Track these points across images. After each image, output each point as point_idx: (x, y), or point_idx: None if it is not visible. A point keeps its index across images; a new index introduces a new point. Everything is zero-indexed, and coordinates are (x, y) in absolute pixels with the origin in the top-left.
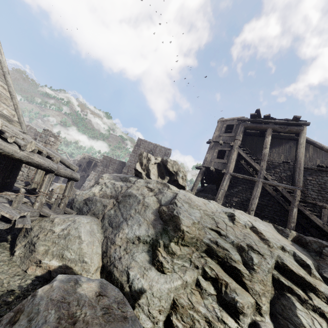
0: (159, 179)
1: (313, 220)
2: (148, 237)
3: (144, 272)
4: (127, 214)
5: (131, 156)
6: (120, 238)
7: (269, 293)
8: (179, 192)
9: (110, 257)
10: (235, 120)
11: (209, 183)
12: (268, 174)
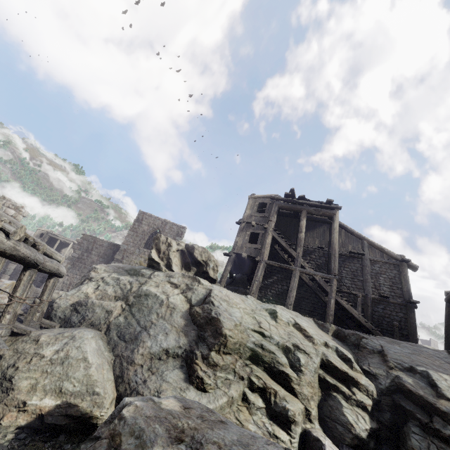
0: (183, 271)
1: (350, 310)
2: (180, 348)
3: (181, 394)
4: (147, 321)
5: (128, 235)
6: (140, 354)
7: (317, 396)
8: (213, 287)
9: (130, 382)
10: (268, 198)
11: (238, 272)
12: (305, 262)
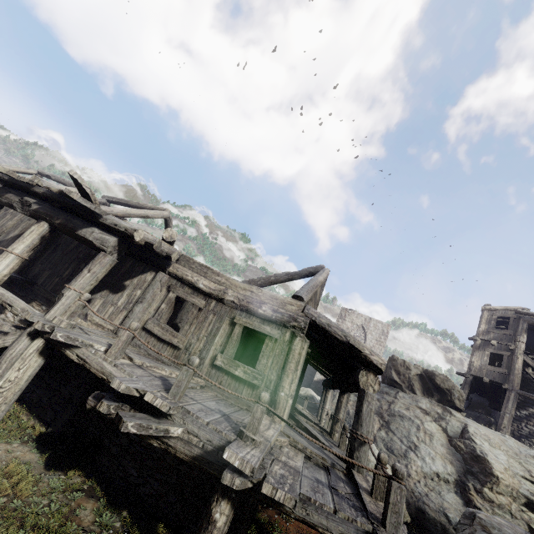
0: (425, 396)
1: None
2: (449, 475)
3: None
4: (409, 442)
5: None
6: (414, 471)
7: None
8: (467, 422)
9: (413, 492)
10: (510, 310)
11: (472, 392)
12: None
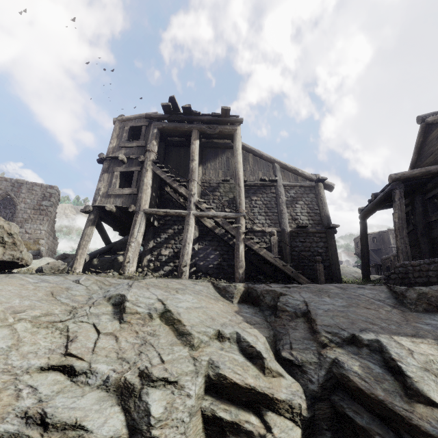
0: None
1: (264, 255)
2: None
3: None
4: None
5: None
6: None
7: None
8: None
9: None
10: (143, 118)
11: (125, 234)
12: (201, 201)
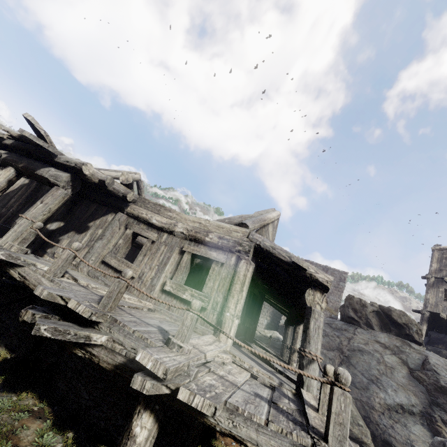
0: (383, 331)
1: None
2: (414, 407)
3: None
4: (371, 375)
5: None
6: (377, 403)
7: None
8: (427, 354)
9: (378, 424)
10: None
11: (430, 329)
12: None
